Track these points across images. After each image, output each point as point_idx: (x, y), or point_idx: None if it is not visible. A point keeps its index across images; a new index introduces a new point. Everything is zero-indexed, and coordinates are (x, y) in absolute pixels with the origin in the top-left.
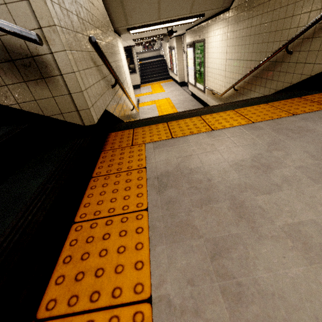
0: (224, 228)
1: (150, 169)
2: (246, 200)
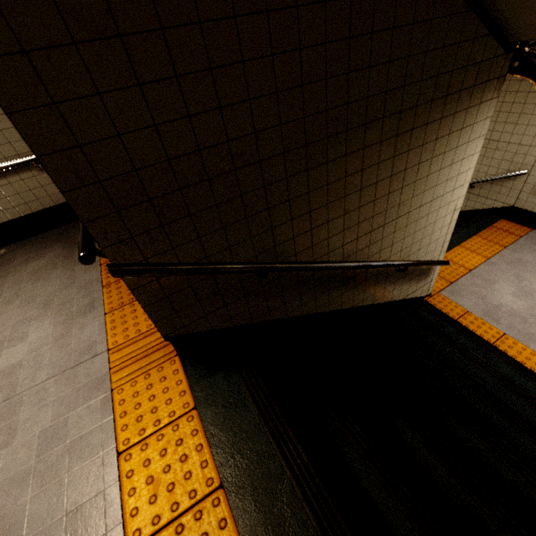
0: None
1: (472, 311)
2: None
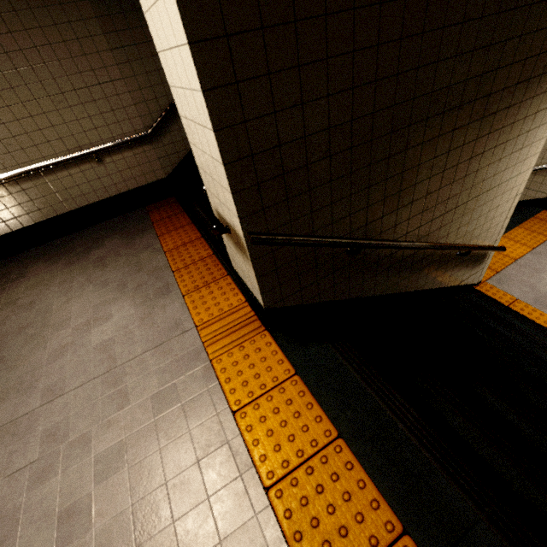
0: None
1: (521, 299)
2: None
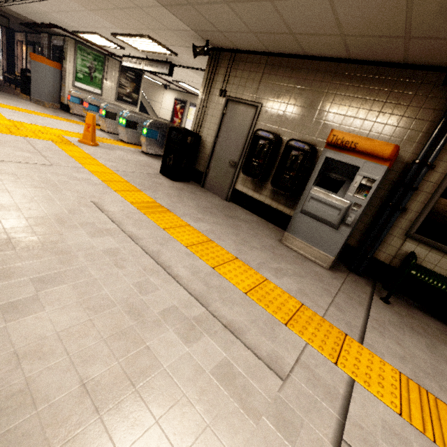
0: None
1: None
2: None
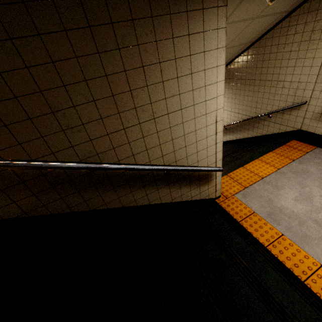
0: (319, 232)
1: (258, 212)
2: (315, 218)
